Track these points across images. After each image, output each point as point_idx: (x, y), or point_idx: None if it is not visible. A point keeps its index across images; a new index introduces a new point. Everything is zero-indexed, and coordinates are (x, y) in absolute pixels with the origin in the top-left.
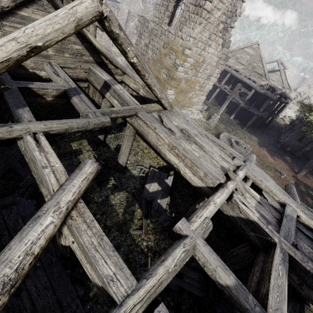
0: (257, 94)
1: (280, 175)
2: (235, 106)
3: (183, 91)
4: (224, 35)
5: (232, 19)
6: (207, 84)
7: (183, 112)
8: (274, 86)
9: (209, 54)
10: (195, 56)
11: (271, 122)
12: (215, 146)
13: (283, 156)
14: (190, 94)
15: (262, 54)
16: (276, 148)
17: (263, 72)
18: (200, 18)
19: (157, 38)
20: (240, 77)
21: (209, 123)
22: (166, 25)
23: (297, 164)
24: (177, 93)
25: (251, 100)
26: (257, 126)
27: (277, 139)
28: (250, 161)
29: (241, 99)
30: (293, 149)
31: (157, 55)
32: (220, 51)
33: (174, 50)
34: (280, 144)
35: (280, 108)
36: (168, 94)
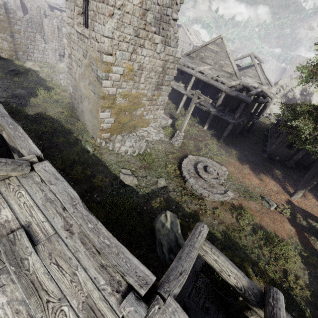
0: (231, 97)
1: (269, 206)
2: (208, 114)
3: (124, 110)
4: (167, 31)
5: (173, 9)
6: (160, 96)
7: (135, 135)
8: (247, 86)
9: (146, 57)
10: (124, 63)
11: (255, 124)
12: (91, 261)
13: (271, 171)
14: (139, 111)
15: (227, 49)
16: (262, 160)
17: (233, 70)
18: (107, 7)
19: (76, 45)
20: (206, 79)
21: (172, 143)
22: (80, 26)
23: (290, 178)
24: (117, 114)
25: (225, 104)
26: (236, 135)
27: (263, 146)
28: (171, 284)
29: (213, 104)
30: (282, 158)
31: (81, 67)
32: (162, 52)
33: (93, 58)
34: (266, 153)
35: (261, 109)
36: (101, 117)
